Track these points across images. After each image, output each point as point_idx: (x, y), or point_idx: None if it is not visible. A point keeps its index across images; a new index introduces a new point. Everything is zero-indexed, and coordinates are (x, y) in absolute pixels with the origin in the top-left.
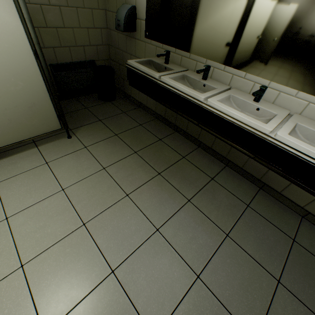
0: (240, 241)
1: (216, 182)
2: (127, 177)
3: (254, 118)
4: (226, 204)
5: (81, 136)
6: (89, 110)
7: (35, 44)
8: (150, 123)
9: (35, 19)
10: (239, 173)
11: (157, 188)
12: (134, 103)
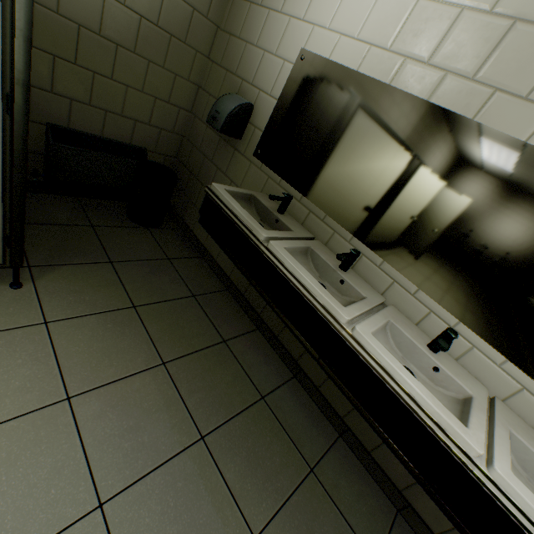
0: None
1: (318, 482)
2: (121, 439)
3: (426, 383)
4: None
5: (50, 289)
6: (97, 231)
7: (16, 82)
8: (214, 298)
9: (56, 41)
10: (362, 461)
11: (187, 487)
12: (194, 246)
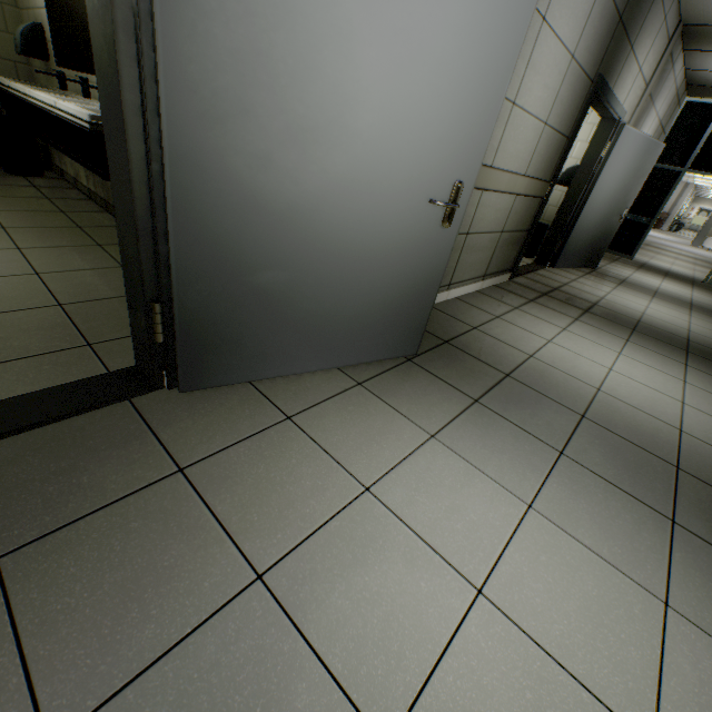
0: (53, 280)
1: (101, 248)
2: None
3: None
4: (84, 261)
5: None
6: None
7: None
8: (71, 201)
9: None
10: None
11: None
12: (72, 185)
